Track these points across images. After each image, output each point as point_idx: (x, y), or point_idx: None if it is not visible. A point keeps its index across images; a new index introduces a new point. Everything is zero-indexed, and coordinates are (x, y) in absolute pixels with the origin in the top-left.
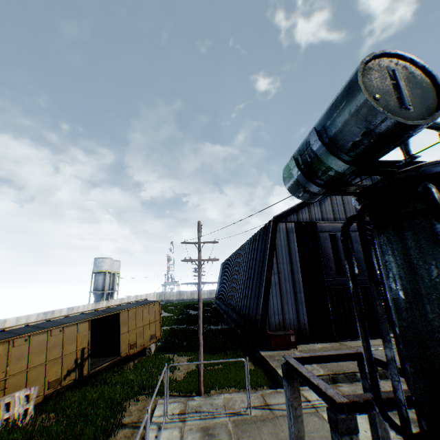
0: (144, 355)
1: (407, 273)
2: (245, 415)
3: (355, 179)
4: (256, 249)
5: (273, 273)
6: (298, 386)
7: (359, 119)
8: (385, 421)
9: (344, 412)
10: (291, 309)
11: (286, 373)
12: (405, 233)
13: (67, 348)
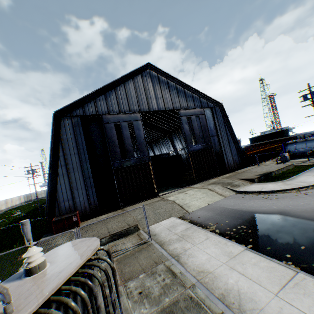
0: None
1: None
2: None
3: (137, 75)
4: None
5: (61, 165)
6: None
7: None
8: None
9: None
10: (82, 192)
11: None
12: None
13: None
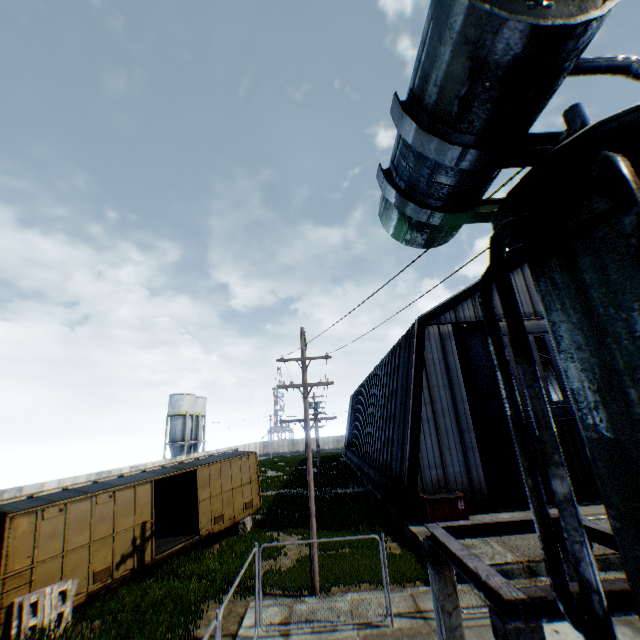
0: (235, 533)
1: (589, 335)
2: (384, 627)
3: None
4: (396, 369)
5: (424, 402)
6: (452, 576)
7: (457, 44)
8: (577, 630)
9: (520, 618)
10: (456, 457)
11: (430, 553)
12: (580, 261)
13: (120, 522)
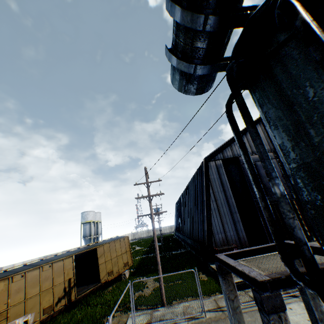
0: (120, 280)
1: (285, 109)
2: (201, 318)
3: None
4: (196, 186)
5: (212, 200)
6: (232, 280)
7: None
8: (298, 281)
9: (268, 291)
10: (231, 227)
11: (219, 269)
12: (275, 70)
13: (56, 279)
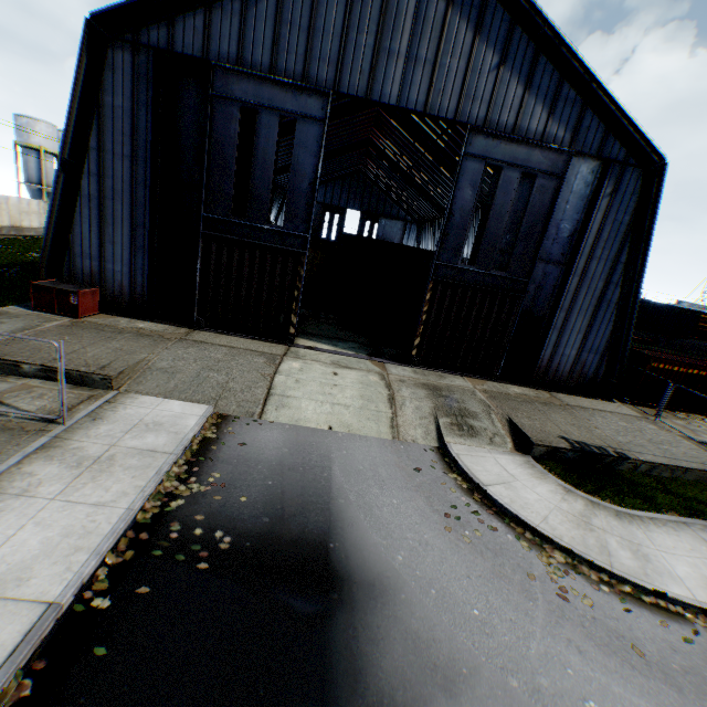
0: None
1: None
2: None
3: None
4: None
5: (89, 172)
6: None
7: None
8: None
9: None
10: (121, 254)
11: None
12: None
13: None
